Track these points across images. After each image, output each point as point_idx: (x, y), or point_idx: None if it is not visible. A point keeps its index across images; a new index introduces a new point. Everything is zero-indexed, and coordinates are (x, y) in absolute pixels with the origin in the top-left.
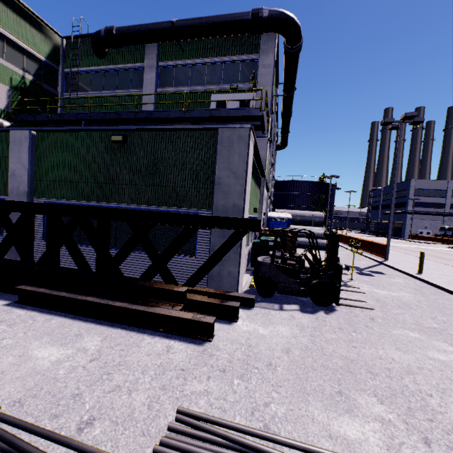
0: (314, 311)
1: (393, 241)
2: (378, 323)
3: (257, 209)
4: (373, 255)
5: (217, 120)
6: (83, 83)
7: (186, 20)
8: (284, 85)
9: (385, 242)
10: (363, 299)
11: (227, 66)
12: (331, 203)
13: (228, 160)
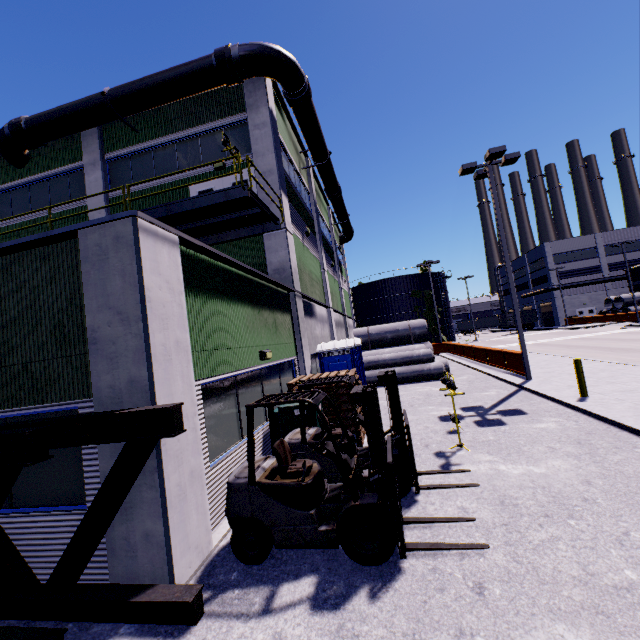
0: (345, 595)
1: (545, 334)
2: (491, 605)
3: (267, 352)
4: (509, 372)
5: (192, 219)
6: (0, 208)
7: (123, 86)
8: (311, 151)
9: (532, 339)
10: (472, 508)
11: (205, 139)
12: (444, 299)
13: (105, 289)
